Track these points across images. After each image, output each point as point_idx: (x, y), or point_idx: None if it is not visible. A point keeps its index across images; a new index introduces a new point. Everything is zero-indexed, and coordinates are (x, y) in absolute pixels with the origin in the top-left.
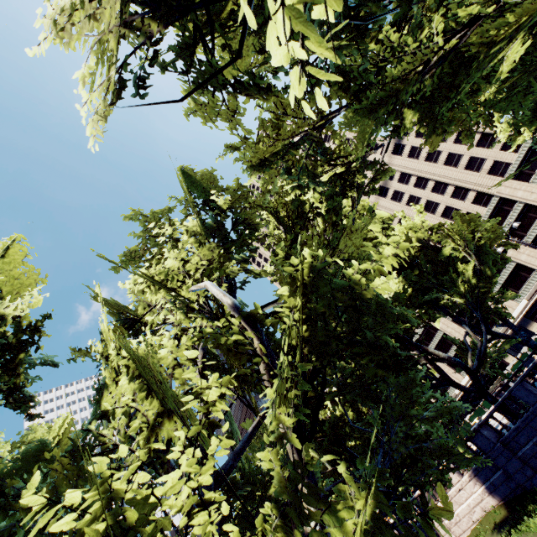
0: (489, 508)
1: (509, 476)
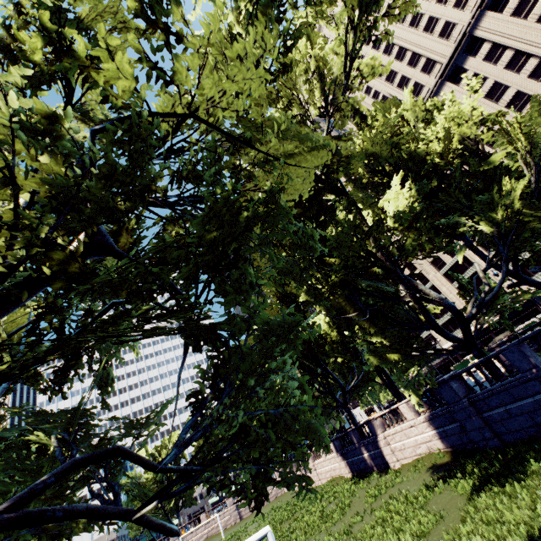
0: (435, 449)
1: (465, 430)
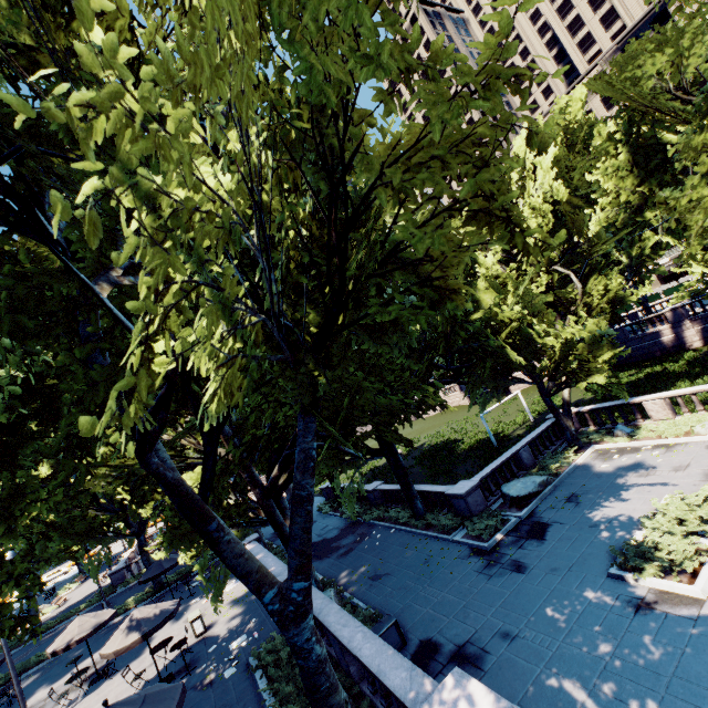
0: None
1: None
